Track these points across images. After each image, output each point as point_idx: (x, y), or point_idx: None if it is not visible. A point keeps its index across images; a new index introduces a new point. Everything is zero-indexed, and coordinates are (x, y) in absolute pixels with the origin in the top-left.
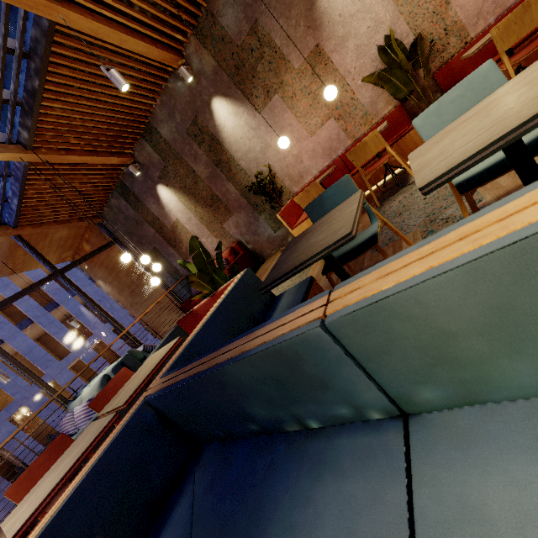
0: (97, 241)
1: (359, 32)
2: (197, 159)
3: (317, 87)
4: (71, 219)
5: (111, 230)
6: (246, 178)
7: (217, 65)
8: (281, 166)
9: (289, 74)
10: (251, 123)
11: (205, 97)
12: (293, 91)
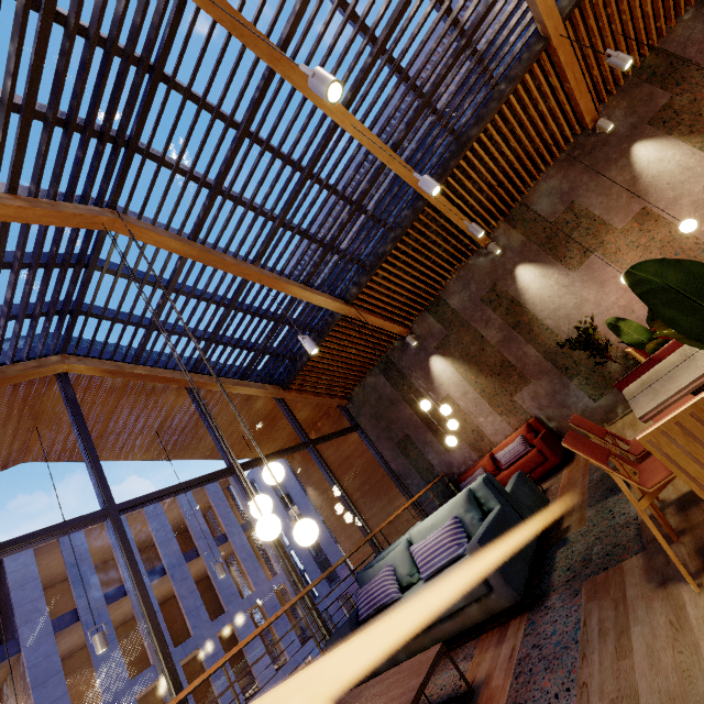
0: (331, 430)
1: (693, 191)
2: (489, 324)
3: (647, 240)
4: (324, 394)
5: (354, 415)
6: (552, 338)
7: (526, 240)
8: (602, 320)
9: (611, 234)
10: (563, 281)
11: (508, 266)
12: (617, 247)
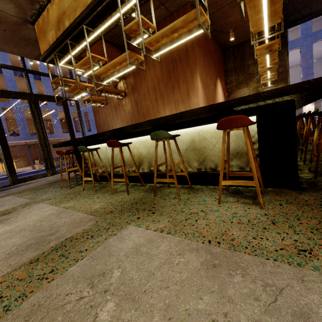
0: None
1: None
2: None
3: None
4: None
5: None
6: None
7: None
8: None
9: None
10: None
11: None
12: None
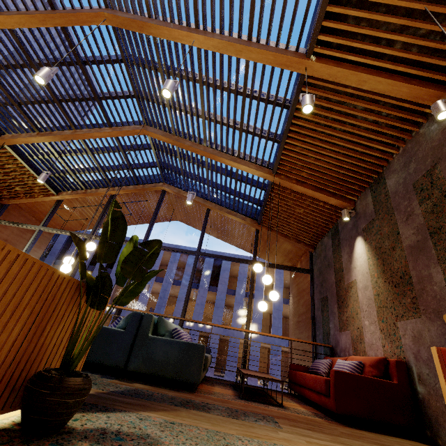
0: (304, 265)
1: None
2: (410, 219)
3: None
4: (292, 237)
5: (313, 261)
6: None
7: None
8: None
9: None
10: None
11: None
12: None
